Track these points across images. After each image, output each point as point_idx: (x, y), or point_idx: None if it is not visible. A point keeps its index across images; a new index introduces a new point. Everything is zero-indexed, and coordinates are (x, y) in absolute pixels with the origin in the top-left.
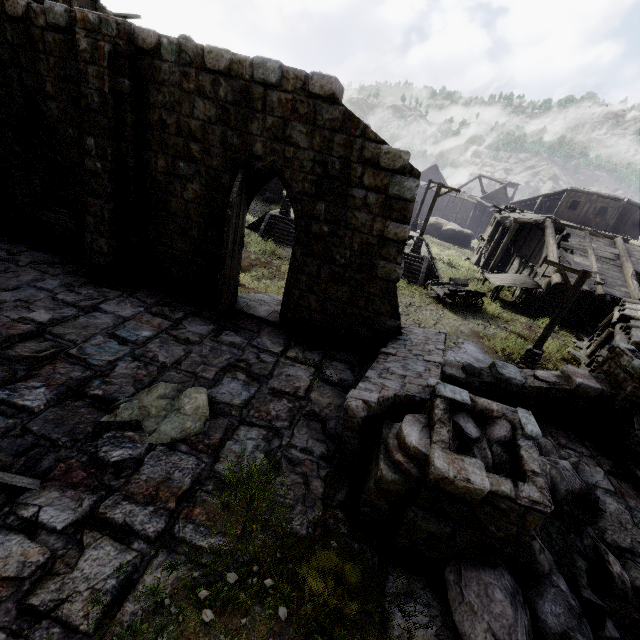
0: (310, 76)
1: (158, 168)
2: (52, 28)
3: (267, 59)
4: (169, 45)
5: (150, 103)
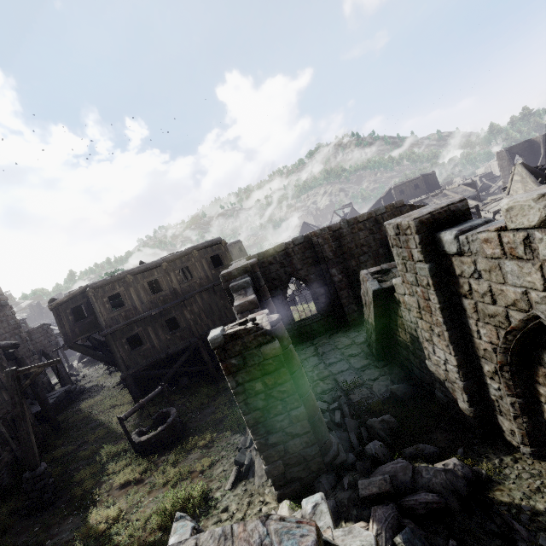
0: (394, 203)
1: (353, 265)
2: (297, 245)
3: (379, 207)
4: (344, 223)
5: (342, 245)
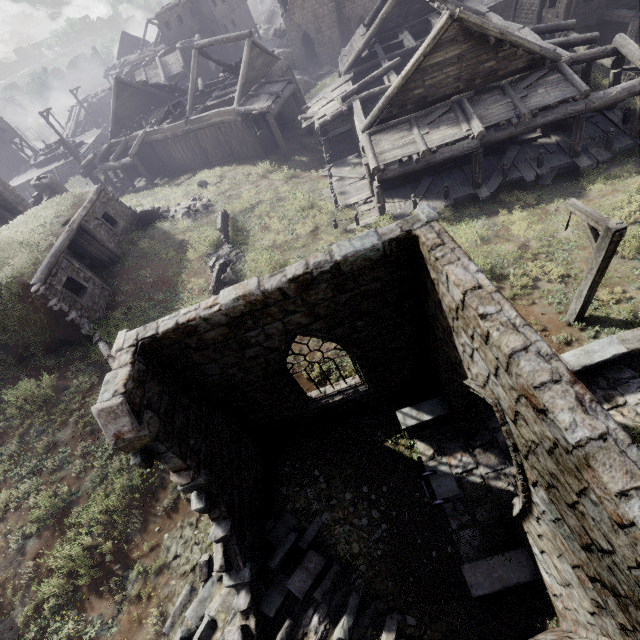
0: None
1: None
2: None
3: None
4: None
5: None
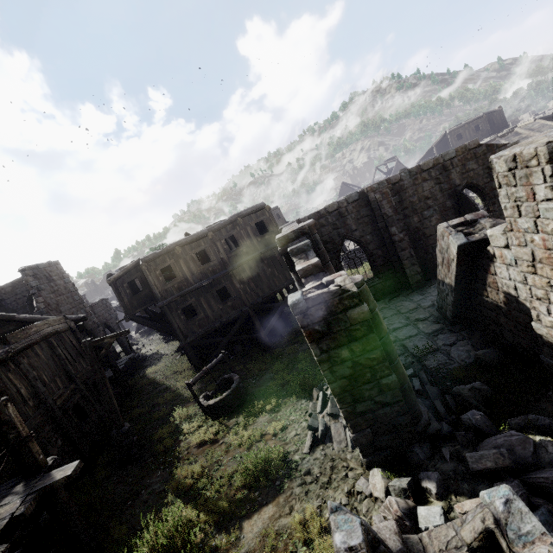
0: (467, 144)
1: (415, 222)
2: (350, 203)
3: (448, 151)
4: (405, 174)
5: (403, 200)
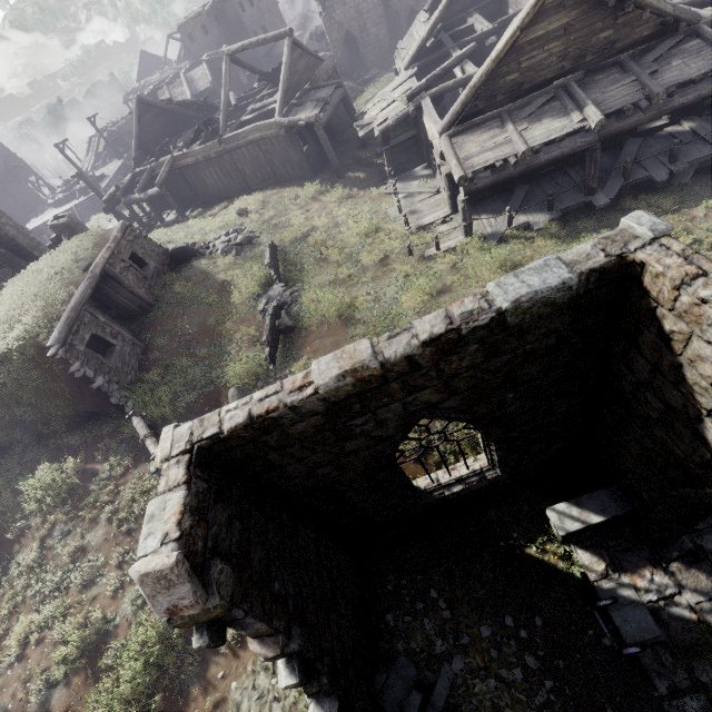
0: None
1: None
2: None
3: None
4: None
5: None
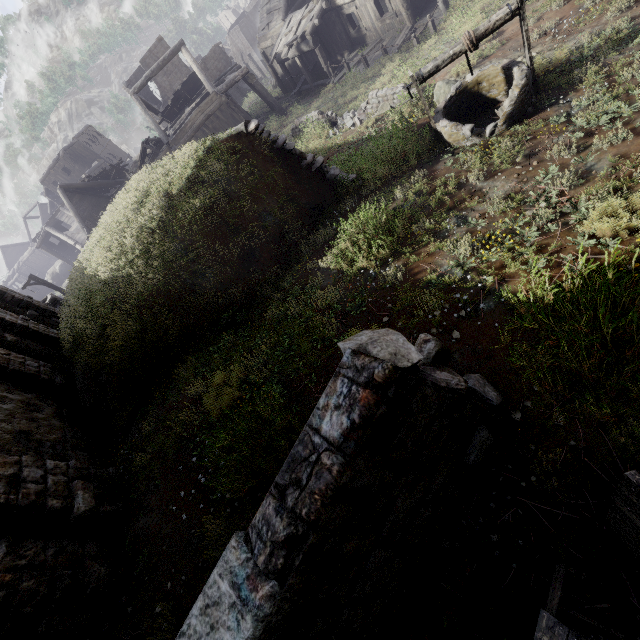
0: None
1: None
2: None
3: None
4: None
5: None
